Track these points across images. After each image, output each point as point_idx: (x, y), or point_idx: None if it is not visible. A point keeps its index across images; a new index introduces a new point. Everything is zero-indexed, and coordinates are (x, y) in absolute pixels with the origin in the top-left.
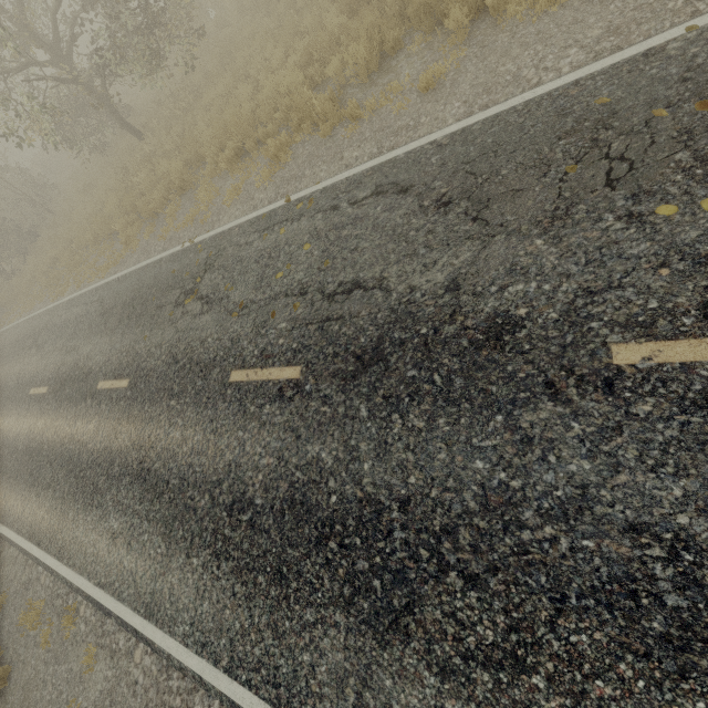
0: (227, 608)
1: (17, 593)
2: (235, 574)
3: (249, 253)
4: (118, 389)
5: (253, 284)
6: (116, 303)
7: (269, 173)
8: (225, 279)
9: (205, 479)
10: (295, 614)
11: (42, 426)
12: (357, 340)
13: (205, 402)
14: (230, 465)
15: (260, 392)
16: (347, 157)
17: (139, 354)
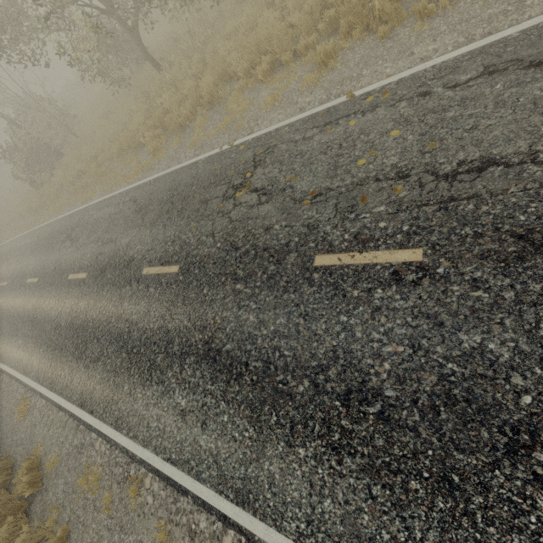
0: (363, 513)
1: (69, 455)
2: (368, 474)
3: (310, 147)
4: (168, 274)
5: (325, 173)
6: (152, 201)
7: (314, 78)
8: (283, 171)
9: (299, 364)
10: (491, 538)
11: (85, 306)
12: (513, 218)
13: (283, 285)
14: (335, 350)
15: (363, 275)
16: (420, 51)
17: (188, 243)
